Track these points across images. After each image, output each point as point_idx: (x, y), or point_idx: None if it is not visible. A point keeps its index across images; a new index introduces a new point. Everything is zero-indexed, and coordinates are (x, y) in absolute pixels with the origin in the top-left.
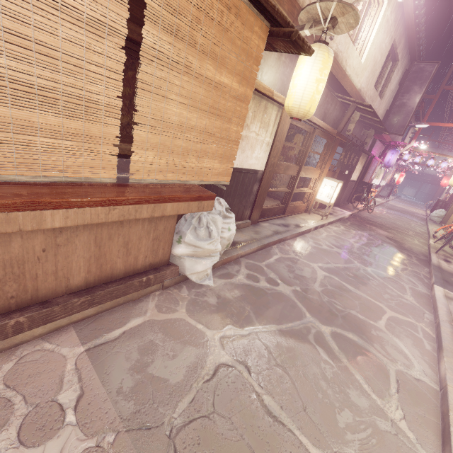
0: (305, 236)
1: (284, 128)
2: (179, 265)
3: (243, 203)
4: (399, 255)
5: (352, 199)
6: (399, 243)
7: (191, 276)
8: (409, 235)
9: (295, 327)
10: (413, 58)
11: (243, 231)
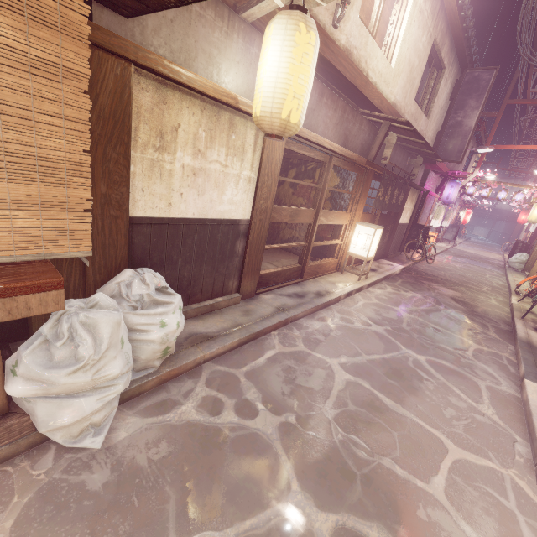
0: (330, 308)
1: (273, 155)
2: (29, 414)
3: (222, 270)
4: (470, 326)
5: (404, 248)
6: (469, 305)
7: (52, 434)
8: (483, 292)
9: (258, 529)
10: (464, 65)
11: (223, 313)
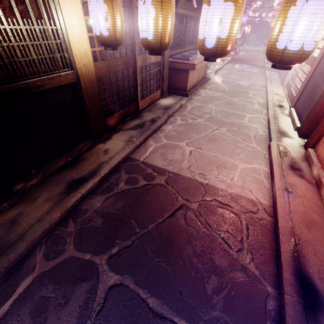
0: (221, 69)
1: None
2: (207, 77)
3: None
4: (254, 68)
5: None
6: (253, 64)
7: (211, 78)
8: (256, 61)
9: (236, 84)
10: None
11: None
